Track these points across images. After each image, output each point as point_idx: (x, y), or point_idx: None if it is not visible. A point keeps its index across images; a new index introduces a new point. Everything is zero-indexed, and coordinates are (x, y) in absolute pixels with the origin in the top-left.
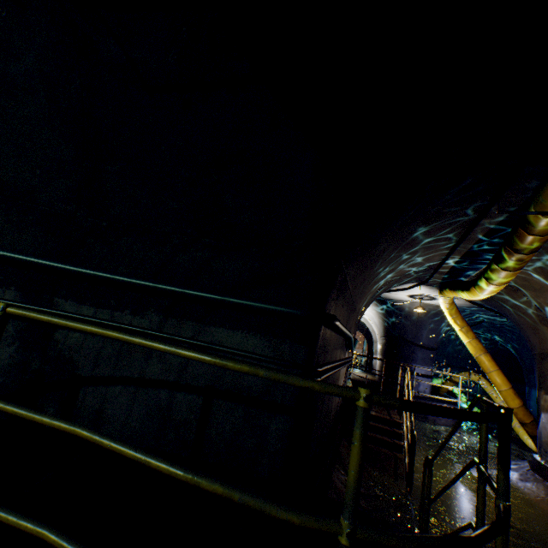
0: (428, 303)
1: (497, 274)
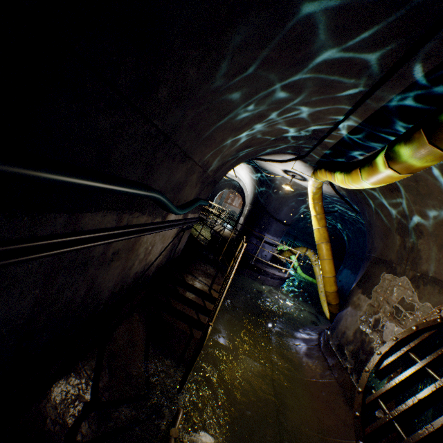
0: (299, 183)
1: (416, 151)
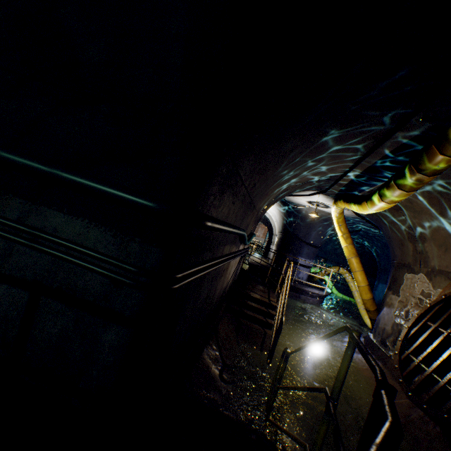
0: (322, 210)
1: (393, 192)
